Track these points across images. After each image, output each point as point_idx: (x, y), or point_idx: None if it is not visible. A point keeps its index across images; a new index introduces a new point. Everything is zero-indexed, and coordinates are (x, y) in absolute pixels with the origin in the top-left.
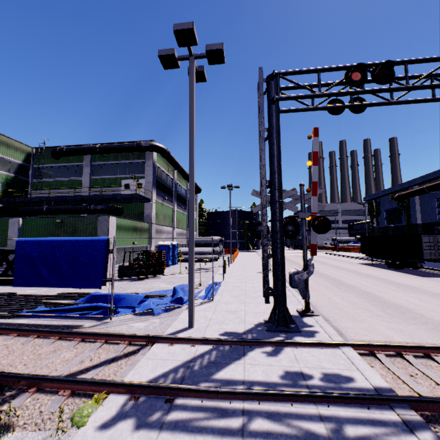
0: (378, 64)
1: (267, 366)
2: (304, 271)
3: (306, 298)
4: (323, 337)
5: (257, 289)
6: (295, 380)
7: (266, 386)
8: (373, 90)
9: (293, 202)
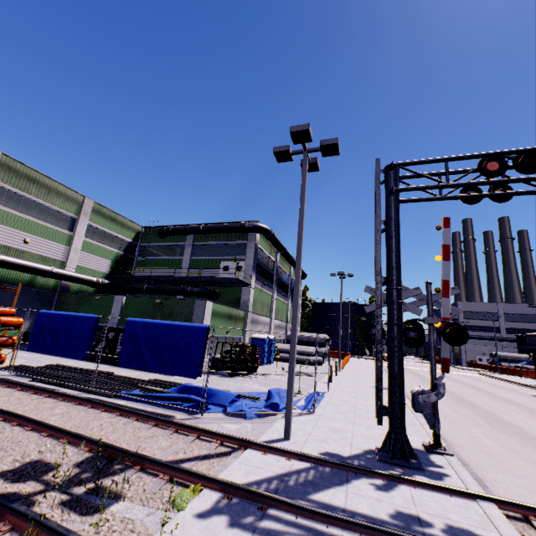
0: (522, 150)
1: (375, 500)
2: (432, 392)
3: (434, 428)
4: (455, 484)
5: (371, 409)
6: (408, 523)
7: (371, 520)
8: (517, 179)
9: (418, 303)
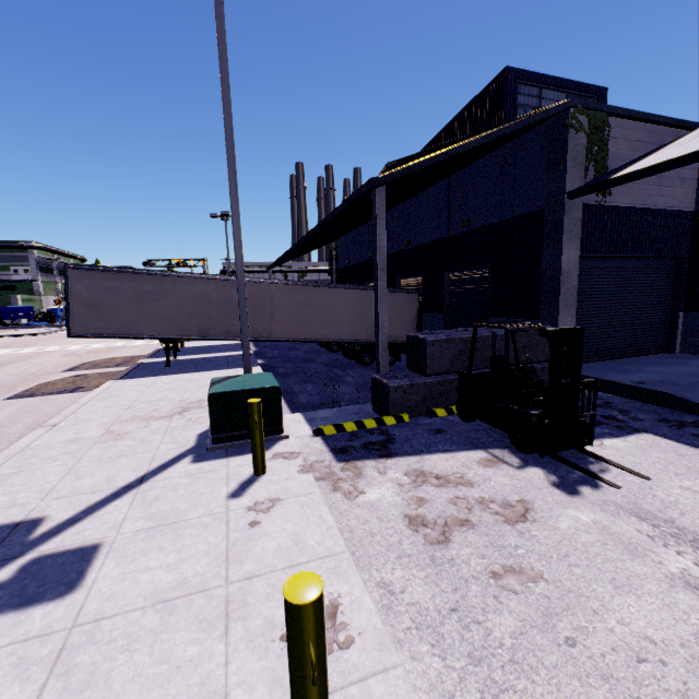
0: None
1: None
2: None
3: None
4: None
5: None
6: None
7: None
8: None
9: None
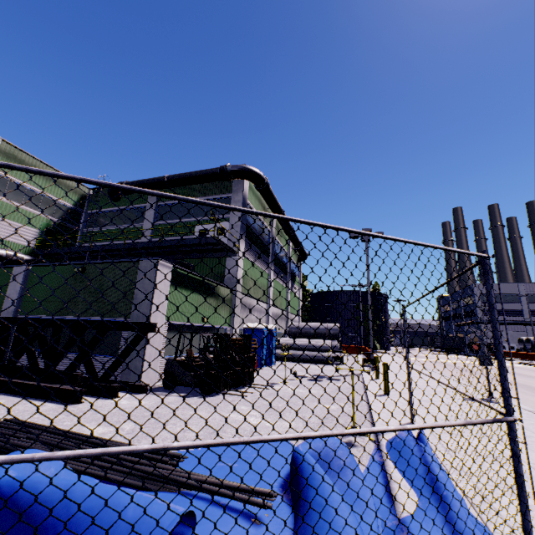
0: None
1: None
2: None
3: None
4: None
5: None
6: None
7: None
8: None
9: None
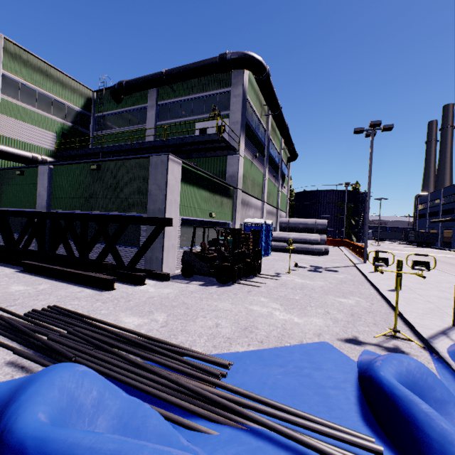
0: None
1: None
2: None
3: None
4: None
5: None
6: None
7: None
8: None
9: None
